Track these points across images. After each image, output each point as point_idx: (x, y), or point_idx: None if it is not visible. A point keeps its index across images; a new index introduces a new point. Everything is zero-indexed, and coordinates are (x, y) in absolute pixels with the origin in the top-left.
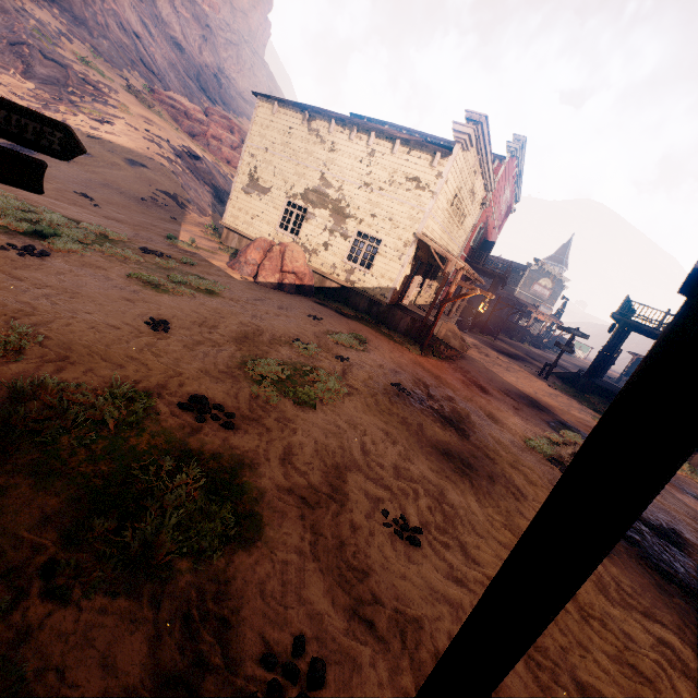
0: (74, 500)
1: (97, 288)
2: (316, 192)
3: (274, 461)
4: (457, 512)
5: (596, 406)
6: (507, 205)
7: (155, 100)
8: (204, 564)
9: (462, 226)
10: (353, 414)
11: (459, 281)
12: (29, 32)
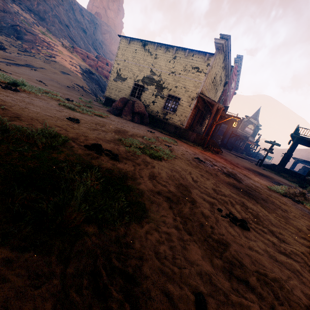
0: (1, 177)
1: (42, 105)
2: (148, 78)
3: (145, 178)
4: (258, 214)
5: (287, 178)
6: (233, 90)
7: (74, 51)
8: (106, 230)
9: (216, 95)
10: (181, 166)
11: (221, 113)
12: (20, 21)
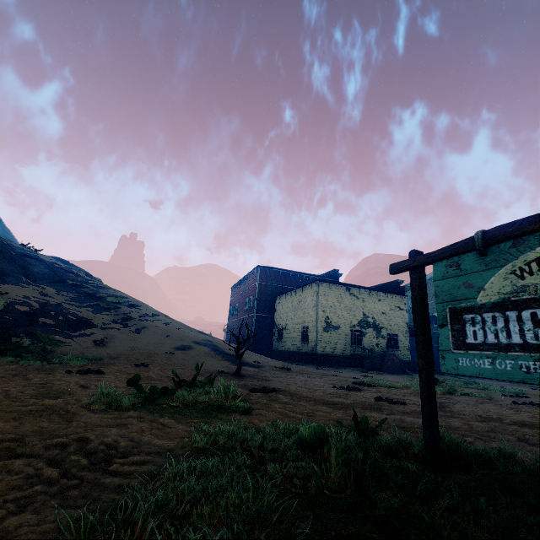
0: None
1: None
2: (363, 321)
3: None
4: None
5: None
6: None
7: None
8: None
9: None
10: None
11: None
12: None
